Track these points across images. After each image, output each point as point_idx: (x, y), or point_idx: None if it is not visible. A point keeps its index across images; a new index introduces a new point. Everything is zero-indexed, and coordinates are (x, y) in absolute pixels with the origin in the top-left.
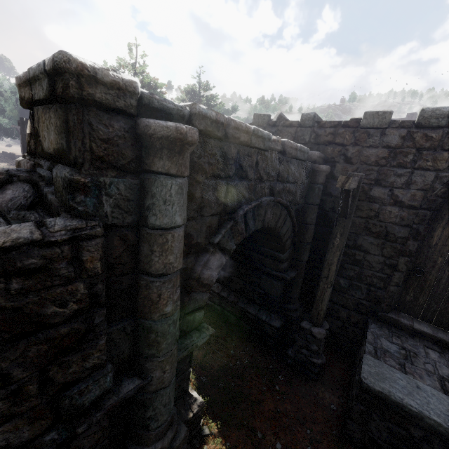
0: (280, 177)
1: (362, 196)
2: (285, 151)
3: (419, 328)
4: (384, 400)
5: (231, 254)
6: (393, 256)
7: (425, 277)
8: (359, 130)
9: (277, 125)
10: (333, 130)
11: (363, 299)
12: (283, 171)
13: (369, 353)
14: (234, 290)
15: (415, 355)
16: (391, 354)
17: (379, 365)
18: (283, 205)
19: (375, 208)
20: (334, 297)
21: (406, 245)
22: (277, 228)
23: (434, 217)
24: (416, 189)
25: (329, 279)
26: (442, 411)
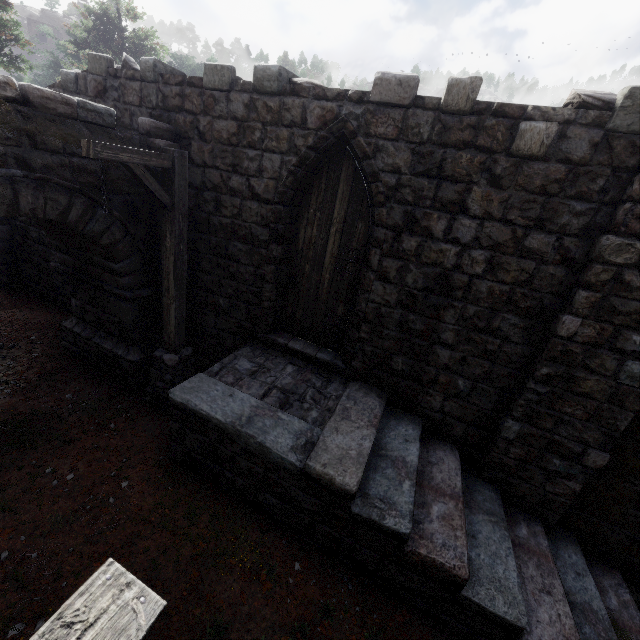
0: (41, 144)
1: (223, 187)
2: (33, 103)
3: (292, 346)
4: (186, 411)
5: (70, 271)
6: (261, 265)
7: (298, 289)
8: (205, 92)
9: (119, 76)
10: (180, 90)
11: (244, 321)
12: (47, 135)
13: (208, 373)
14: (90, 323)
15: (267, 371)
16: (237, 372)
17: (205, 381)
18: (68, 188)
19: (237, 203)
20: (218, 322)
21: (268, 250)
22: (72, 222)
23: (297, 215)
24: (268, 178)
25: (170, 293)
26: (234, 411)
